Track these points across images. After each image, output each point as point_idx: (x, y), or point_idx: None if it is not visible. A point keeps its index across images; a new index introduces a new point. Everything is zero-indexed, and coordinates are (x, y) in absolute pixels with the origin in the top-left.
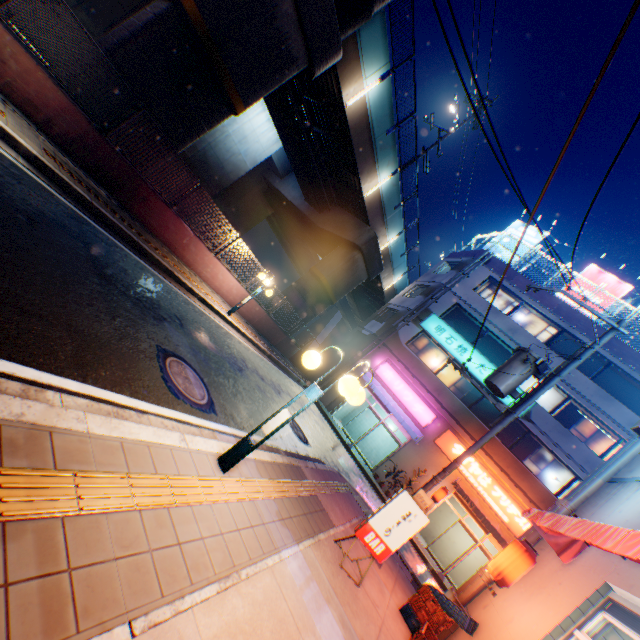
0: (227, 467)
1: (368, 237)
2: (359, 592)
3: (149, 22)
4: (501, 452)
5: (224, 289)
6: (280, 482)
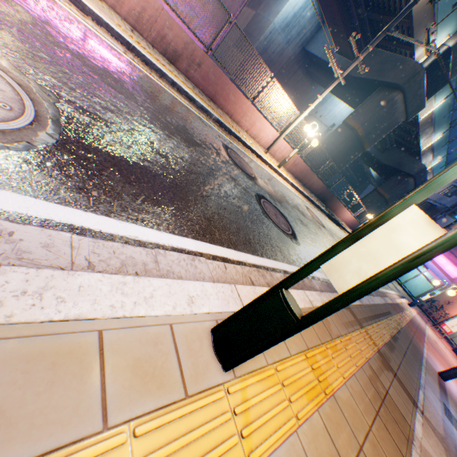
0: (410, 306)
1: (419, 169)
2: (440, 340)
3: (342, 141)
4: None
5: (344, 218)
6: (412, 308)
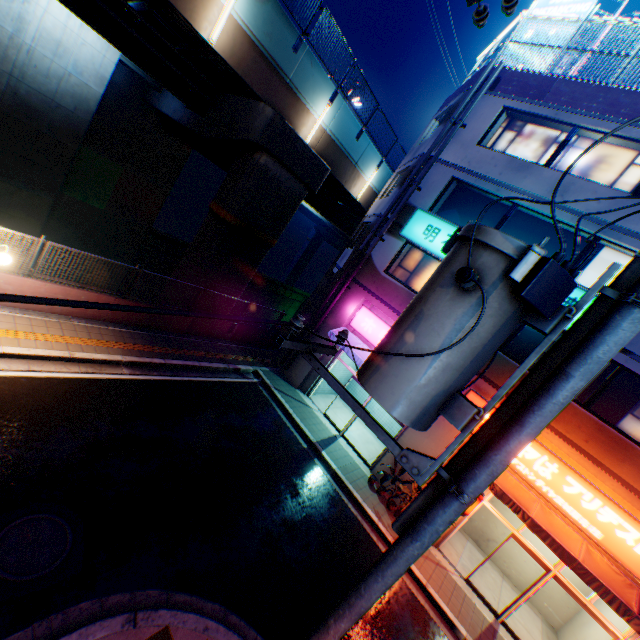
0: None
1: (264, 121)
2: None
3: None
4: (570, 416)
5: None
6: None
